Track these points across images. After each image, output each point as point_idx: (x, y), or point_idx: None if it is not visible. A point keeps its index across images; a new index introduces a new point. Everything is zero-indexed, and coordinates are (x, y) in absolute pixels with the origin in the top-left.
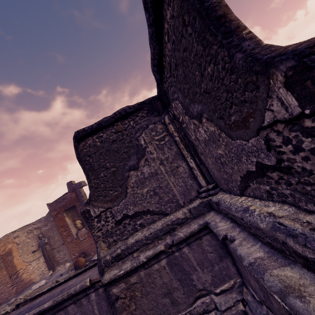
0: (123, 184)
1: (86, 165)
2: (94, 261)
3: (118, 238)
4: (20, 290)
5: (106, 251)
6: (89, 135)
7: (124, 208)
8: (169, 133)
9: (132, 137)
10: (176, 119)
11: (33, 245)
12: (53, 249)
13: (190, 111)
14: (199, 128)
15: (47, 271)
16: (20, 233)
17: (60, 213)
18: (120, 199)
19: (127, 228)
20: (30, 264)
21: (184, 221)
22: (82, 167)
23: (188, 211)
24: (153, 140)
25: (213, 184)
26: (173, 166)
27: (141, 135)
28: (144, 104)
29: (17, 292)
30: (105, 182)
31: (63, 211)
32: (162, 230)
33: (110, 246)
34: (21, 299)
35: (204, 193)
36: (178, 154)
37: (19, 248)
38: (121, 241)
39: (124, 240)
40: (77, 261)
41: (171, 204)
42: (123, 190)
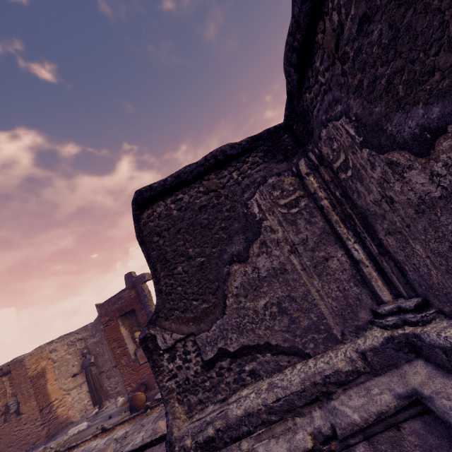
0: (219, 288)
1: (152, 251)
2: (159, 401)
3: (208, 397)
4: (53, 432)
5: (184, 422)
6: (160, 197)
7: (219, 337)
8: (307, 193)
9: (235, 201)
10: (326, 164)
11: (74, 365)
12: (101, 373)
13: (384, 133)
14: (406, 171)
15: (91, 406)
16: (58, 344)
17: (113, 320)
18: (213, 318)
19: (224, 378)
20: (68, 392)
21: (352, 379)
22: (146, 253)
23: (359, 355)
24: (275, 205)
25: (415, 300)
26: (316, 257)
27: (252, 197)
28: (259, 140)
29: (49, 436)
30: (184, 284)
31: (117, 317)
32: (302, 393)
33: (191, 411)
34: (52, 450)
35: (390, 317)
36: (327, 234)
37: (55, 367)
38: (213, 404)
39: (219, 404)
40: (134, 398)
41: (315, 336)
42: (218, 301)
